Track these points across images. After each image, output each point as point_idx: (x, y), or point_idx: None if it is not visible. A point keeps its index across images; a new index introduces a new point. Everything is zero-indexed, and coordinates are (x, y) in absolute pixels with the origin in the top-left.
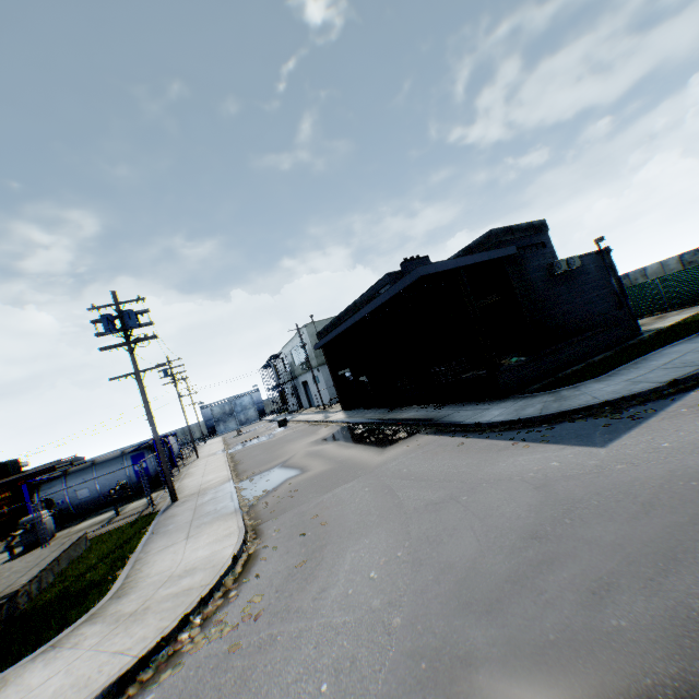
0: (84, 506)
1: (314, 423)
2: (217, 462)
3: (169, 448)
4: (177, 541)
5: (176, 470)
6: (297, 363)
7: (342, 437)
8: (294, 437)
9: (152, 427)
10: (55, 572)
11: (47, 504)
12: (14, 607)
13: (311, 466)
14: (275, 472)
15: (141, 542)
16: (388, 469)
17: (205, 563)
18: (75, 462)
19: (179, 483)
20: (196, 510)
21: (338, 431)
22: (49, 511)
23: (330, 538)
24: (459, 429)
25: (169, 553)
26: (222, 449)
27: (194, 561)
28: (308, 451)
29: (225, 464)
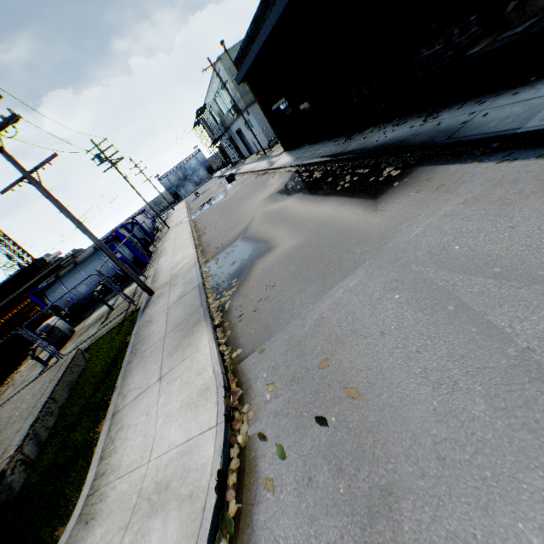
0: (91, 297)
1: (259, 172)
2: (183, 234)
3: (141, 227)
4: (150, 383)
5: (154, 245)
6: (225, 111)
7: (299, 187)
8: (245, 194)
9: (86, 234)
10: (53, 413)
11: (54, 309)
12: (6, 492)
13: (278, 239)
14: (239, 248)
15: (121, 369)
16: (411, 244)
17: (180, 476)
18: (76, 255)
19: (156, 264)
20: (168, 316)
21: (290, 180)
22: (60, 314)
23: (393, 466)
24: (511, 144)
25: (142, 413)
26: (186, 216)
27: (166, 461)
28: (266, 213)
29: (189, 238)
